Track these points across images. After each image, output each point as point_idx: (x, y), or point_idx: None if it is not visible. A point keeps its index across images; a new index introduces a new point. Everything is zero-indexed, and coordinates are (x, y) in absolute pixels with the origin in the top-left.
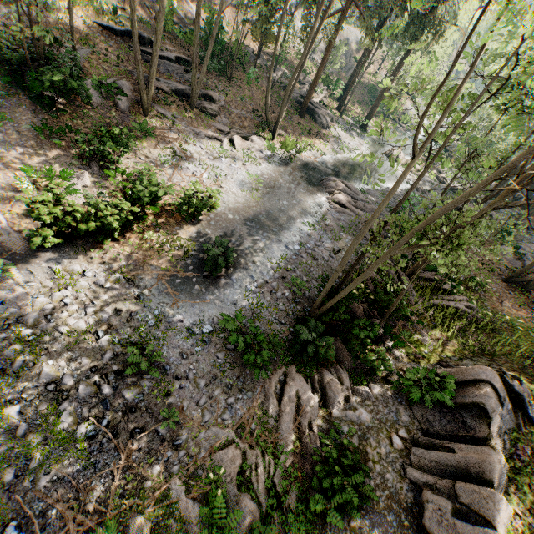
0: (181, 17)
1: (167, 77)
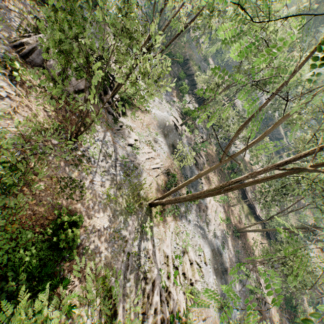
0: None
1: None
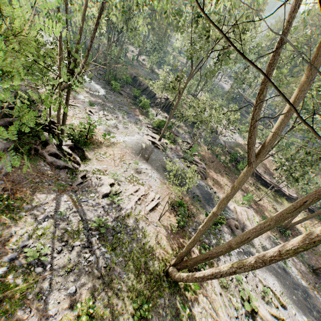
0: None
1: None
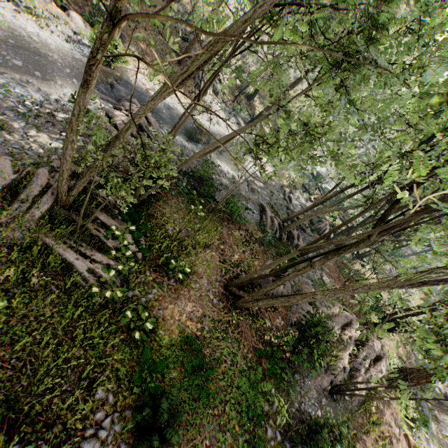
0: None
1: None
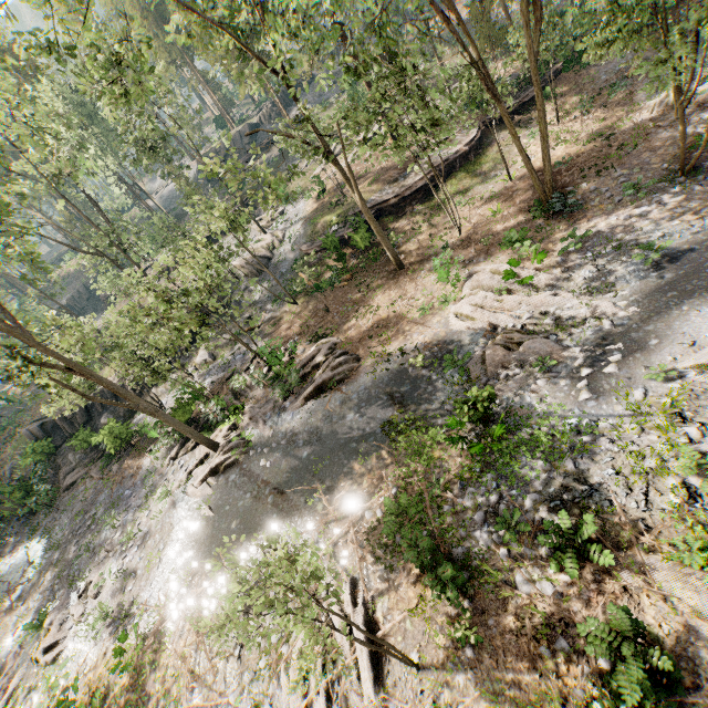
0: None
1: None
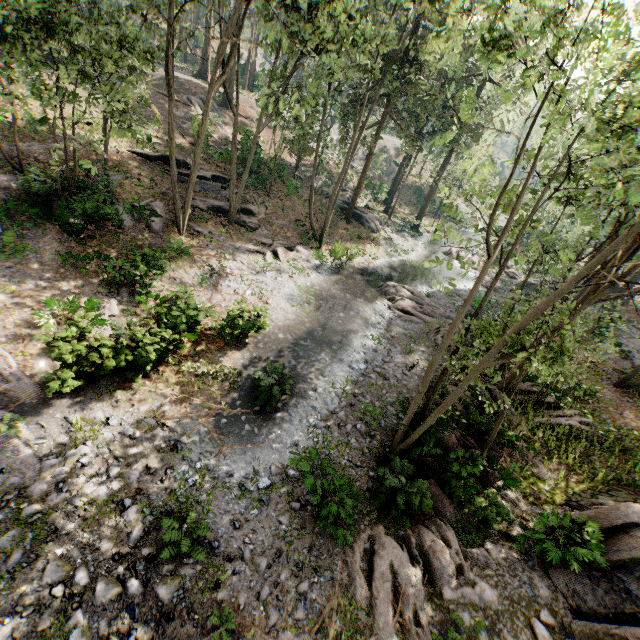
0: (215, 139)
1: (203, 195)
